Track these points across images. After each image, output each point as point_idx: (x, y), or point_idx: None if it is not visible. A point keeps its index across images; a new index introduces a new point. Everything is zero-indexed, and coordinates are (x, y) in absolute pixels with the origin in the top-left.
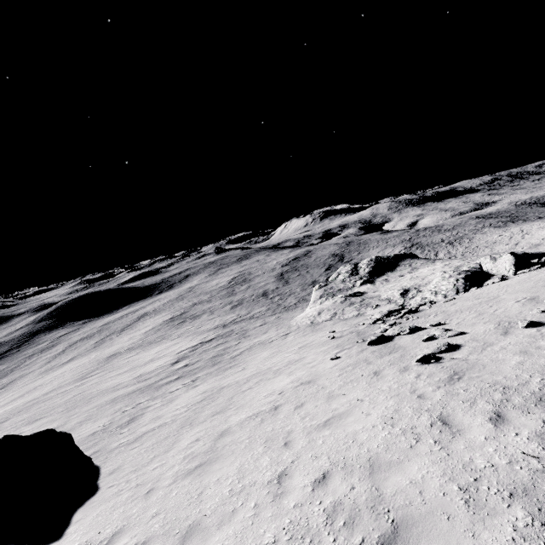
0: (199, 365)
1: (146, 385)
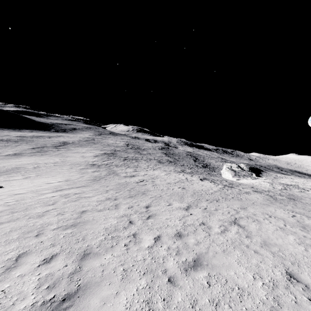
0: (276, 194)
1: (268, 196)
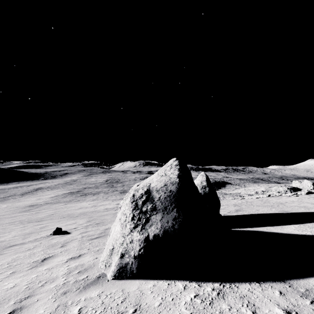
0: None
1: None
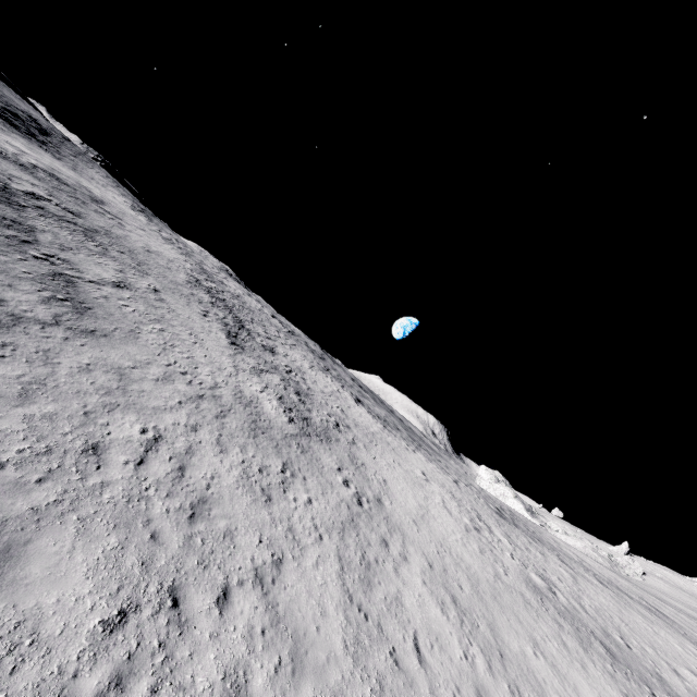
0: None
1: None
